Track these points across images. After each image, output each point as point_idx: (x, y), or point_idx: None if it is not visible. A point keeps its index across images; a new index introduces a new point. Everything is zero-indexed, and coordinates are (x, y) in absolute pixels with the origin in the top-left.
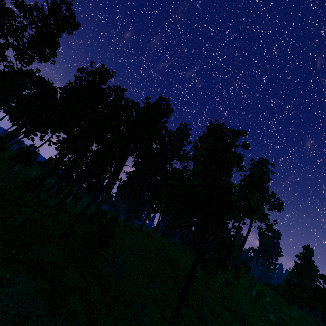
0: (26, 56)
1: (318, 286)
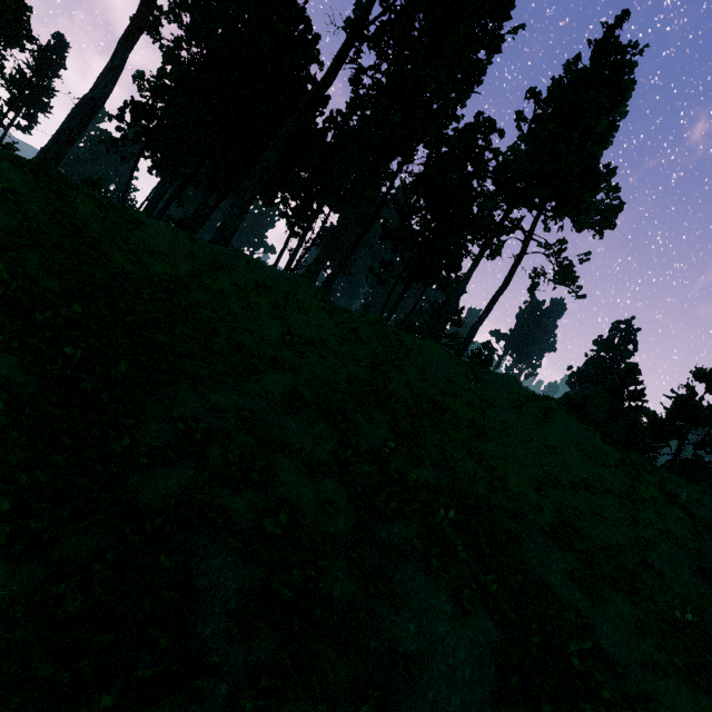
0: None
1: (689, 398)
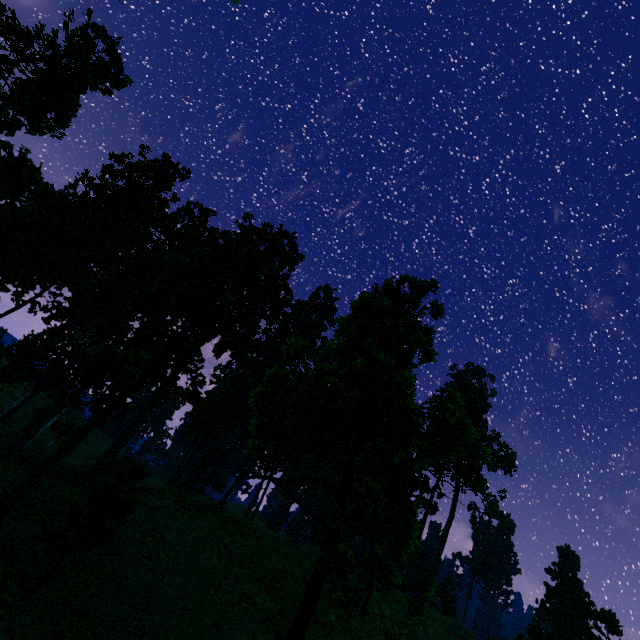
0: (1, 117)
1: (596, 638)
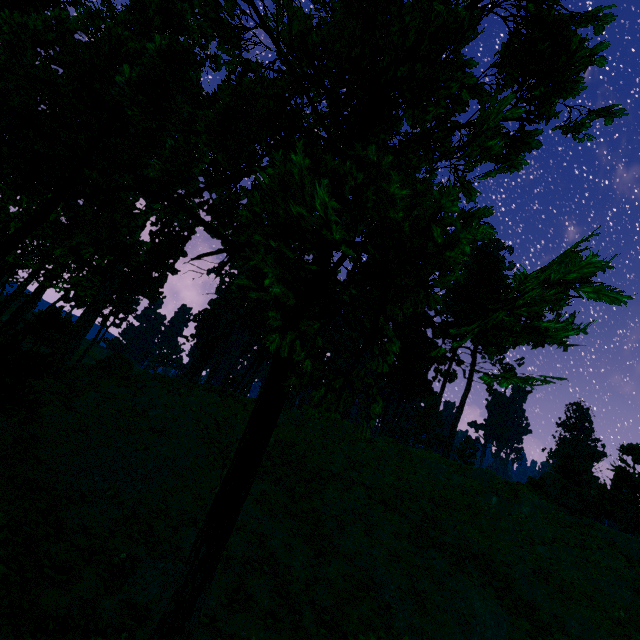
0: None
1: (623, 469)
